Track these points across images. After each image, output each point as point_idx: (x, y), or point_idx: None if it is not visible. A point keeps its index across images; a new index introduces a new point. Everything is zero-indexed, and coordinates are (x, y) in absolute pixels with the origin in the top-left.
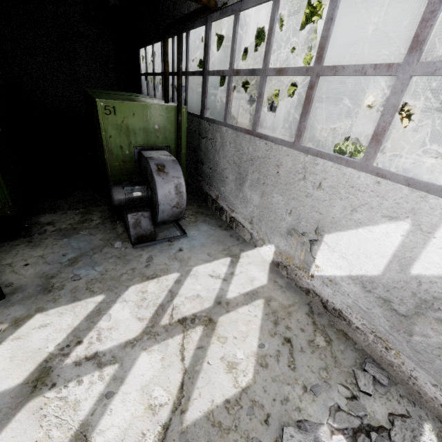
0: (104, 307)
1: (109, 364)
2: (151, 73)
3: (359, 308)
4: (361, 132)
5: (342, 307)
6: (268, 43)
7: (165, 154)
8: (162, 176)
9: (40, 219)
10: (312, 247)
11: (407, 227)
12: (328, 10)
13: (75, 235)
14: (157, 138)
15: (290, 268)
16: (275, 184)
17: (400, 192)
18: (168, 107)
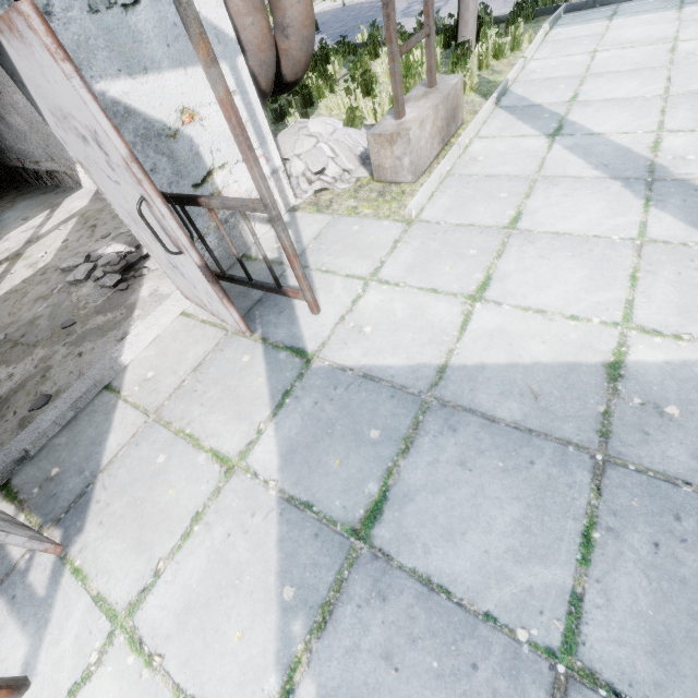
0: None
1: None
2: None
3: None
4: None
5: None
6: None
7: None
8: None
9: None
10: None
11: None
12: None
13: None
14: None
15: None
16: (2, 83)
17: None
18: None
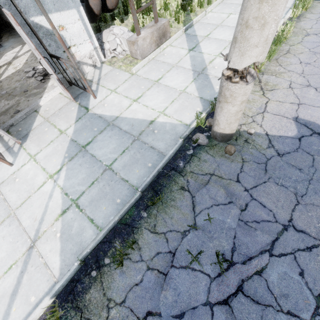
0: None
1: None
2: None
3: None
4: None
5: None
6: None
7: None
8: None
9: None
10: None
11: None
12: None
13: None
14: None
15: None
16: None
17: None
18: None
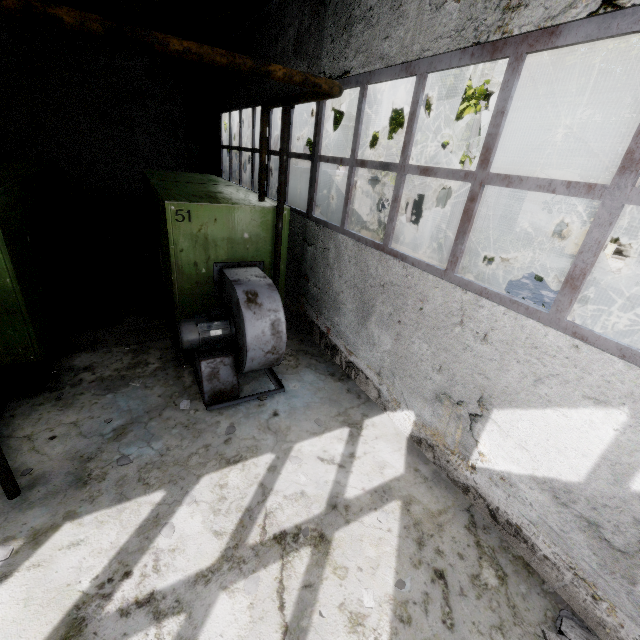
0: (164, 512)
1: (171, 615)
2: (237, 147)
3: (548, 527)
4: (530, 223)
5: (522, 522)
6: (408, 131)
7: (257, 274)
8: (254, 309)
9: (74, 362)
10: (473, 425)
11: (624, 419)
12: (497, 101)
13: (123, 389)
14: (246, 250)
15: (439, 450)
16: (417, 325)
17: (610, 365)
18: (263, 209)
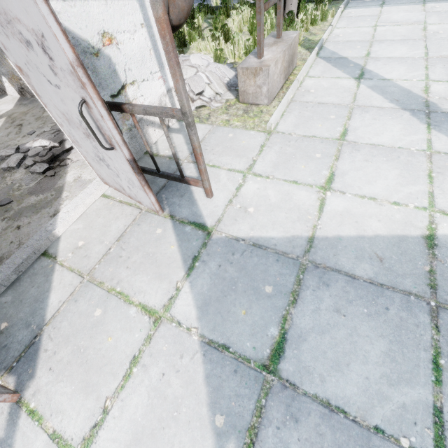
0: None
1: None
2: None
3: None
4: None
5: None
6: None
7: None
8: None
9: None
10: None
11: None
12: None
13: None
14: None
15: (23, 86)
16: None
17: None
18: None
